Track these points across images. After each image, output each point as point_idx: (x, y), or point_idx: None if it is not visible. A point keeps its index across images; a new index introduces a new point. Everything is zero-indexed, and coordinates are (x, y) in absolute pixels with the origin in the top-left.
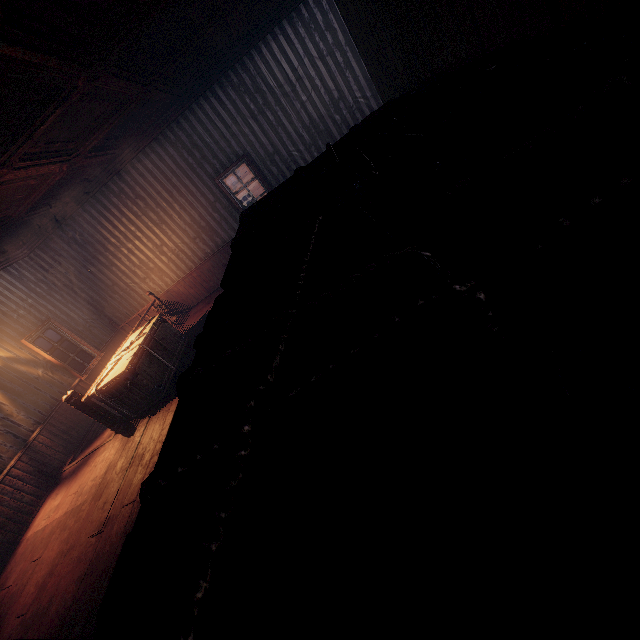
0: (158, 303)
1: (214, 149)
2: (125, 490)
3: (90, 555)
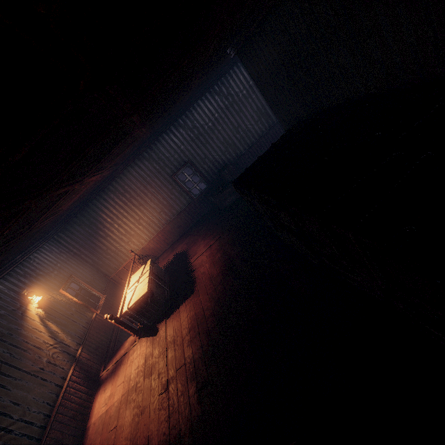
0: (137, 257)
1: (171, 159)
2: (173, 361)
3: (167, 402)
